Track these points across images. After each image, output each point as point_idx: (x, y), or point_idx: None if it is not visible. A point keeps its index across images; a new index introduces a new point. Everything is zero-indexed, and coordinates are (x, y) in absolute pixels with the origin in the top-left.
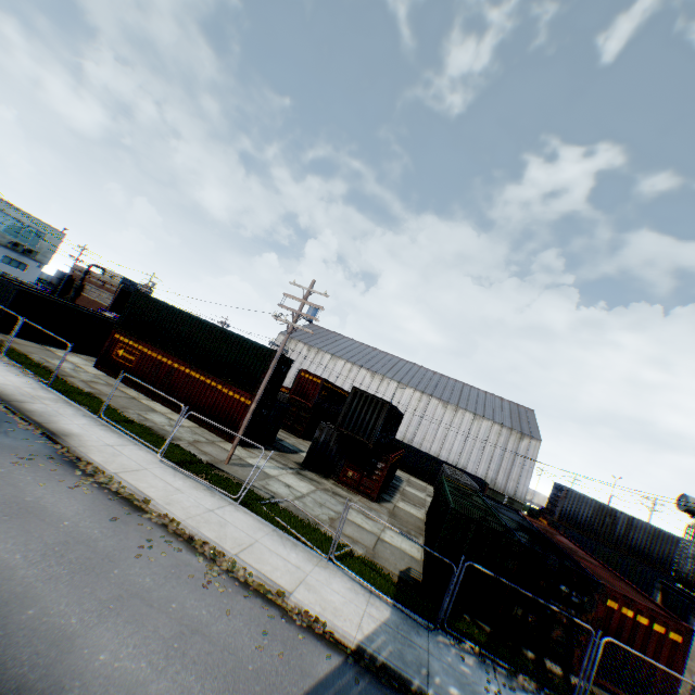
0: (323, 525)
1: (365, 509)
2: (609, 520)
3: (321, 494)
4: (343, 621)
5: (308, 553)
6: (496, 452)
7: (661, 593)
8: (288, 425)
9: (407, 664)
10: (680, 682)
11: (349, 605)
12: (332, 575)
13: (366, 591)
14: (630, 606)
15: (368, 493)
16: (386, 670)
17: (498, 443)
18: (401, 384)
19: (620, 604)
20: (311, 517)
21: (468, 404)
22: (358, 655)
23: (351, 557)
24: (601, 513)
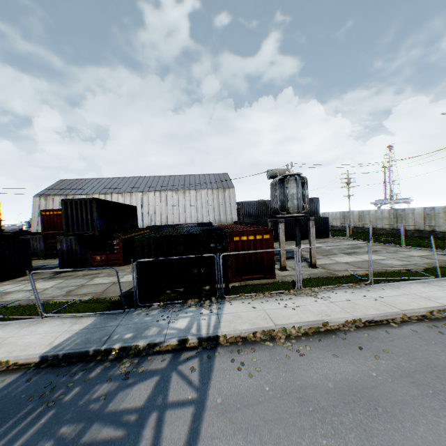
0: (54, 299)
1: (112, 273)
2: (265, 207)
3: (69, 281)
4: (32, 350)
5: (22, 323)
6: (215, 205)
7: (271, 223)
8: (55, 253)
9: (90, 343)
10: (282, 256)
11: (48, 336)
12: (43, 325)
13: (76, 319)
14: (245, 235)
15: (117, 263)
16: (69, 357)
17: (214, 199)
18: (144, 192)
19: (240, 236)
20: (43, 299)
21: (190, 186)
22: (43, 362)
23: (73, 306)
24: (260, 206)
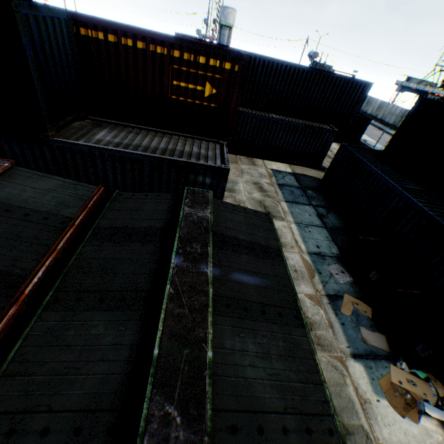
0: None
1: None
2: None
3: None
4: None
5: None
6: None
7: None
8: None
9: None
10: None
11: None
12: None
13: None
14: None
15: None
16: None
17: None
18: None
19: None
20: None
21: None
22: None
23: None
24: None
